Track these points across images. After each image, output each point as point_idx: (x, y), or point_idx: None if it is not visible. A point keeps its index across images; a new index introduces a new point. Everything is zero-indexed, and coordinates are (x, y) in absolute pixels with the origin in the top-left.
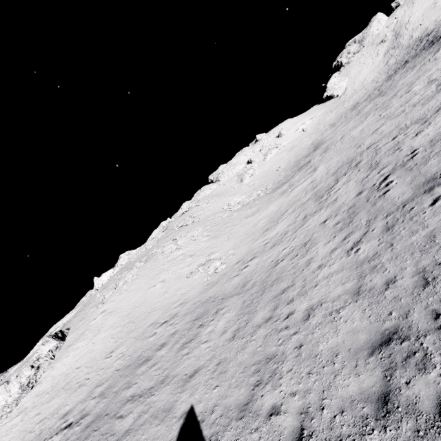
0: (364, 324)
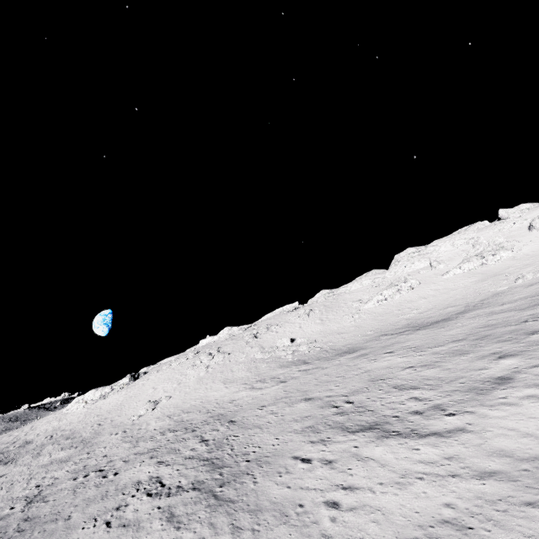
0: None
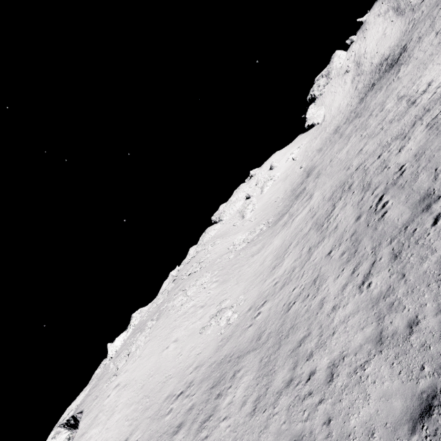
0: (395, 384)
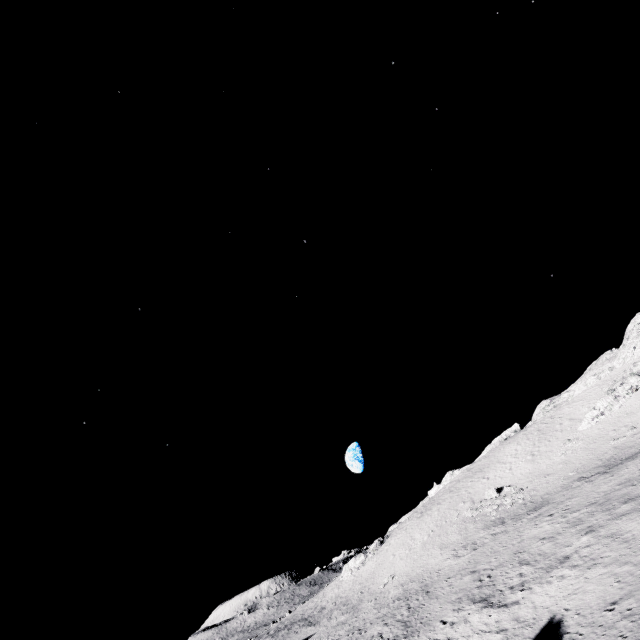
0: None
